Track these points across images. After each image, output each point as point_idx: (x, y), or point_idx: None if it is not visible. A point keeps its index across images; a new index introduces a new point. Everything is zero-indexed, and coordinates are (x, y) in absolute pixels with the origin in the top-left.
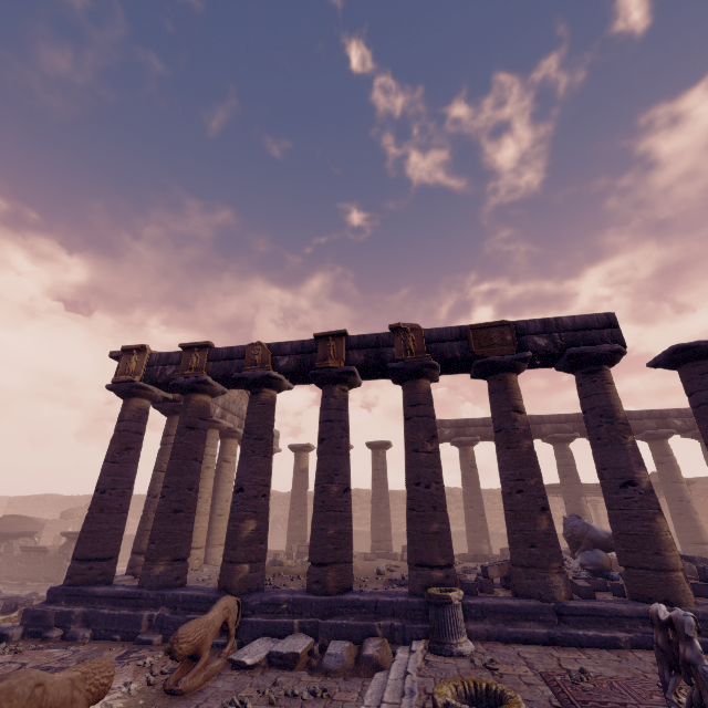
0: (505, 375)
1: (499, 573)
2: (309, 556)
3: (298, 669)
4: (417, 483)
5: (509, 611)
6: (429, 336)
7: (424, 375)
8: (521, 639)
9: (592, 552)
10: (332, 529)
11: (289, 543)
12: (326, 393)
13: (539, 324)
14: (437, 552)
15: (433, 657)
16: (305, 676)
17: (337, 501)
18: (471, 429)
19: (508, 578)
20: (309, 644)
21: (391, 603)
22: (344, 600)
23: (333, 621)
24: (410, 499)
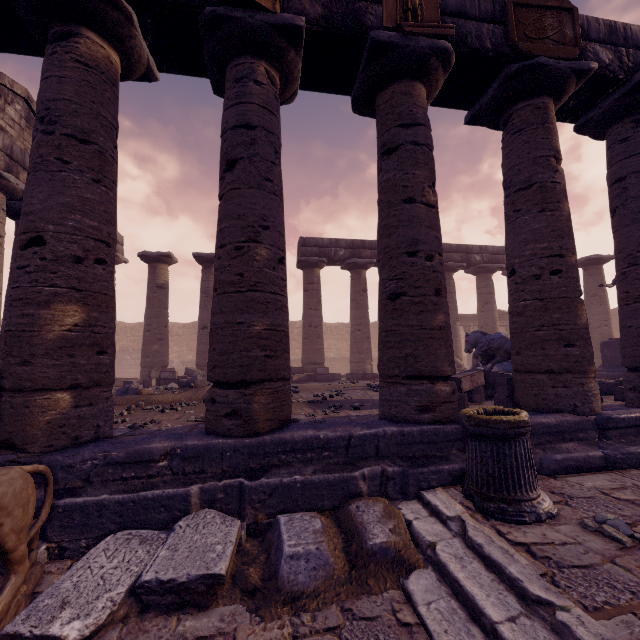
0: (546, 101)
1: (470, 385)
2: (209, 373)
3: (217, 603)
4: (411, 253)
5: (544, 431)
6: (444, 1)
7: (426, 75)
8: (572, 468)
9: (509, 363)
10: (260, 322)
11: (144, 370)
12: (240, 71)
13: (603, 27)
14: (443, 357)
15: (517, 533)
16: (244, 624)
17: (269, 275)
18: (367, 252)
19: (475, 390)
20: (235, 538)
21: (373, 438)
22: (289, 440)
23: (274, 479)
24: (396, 279)
